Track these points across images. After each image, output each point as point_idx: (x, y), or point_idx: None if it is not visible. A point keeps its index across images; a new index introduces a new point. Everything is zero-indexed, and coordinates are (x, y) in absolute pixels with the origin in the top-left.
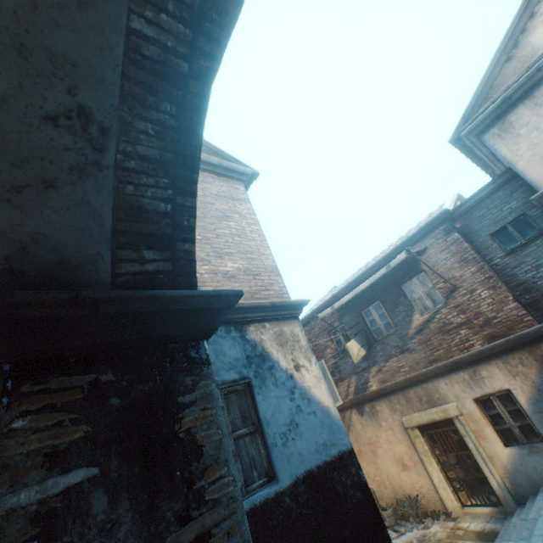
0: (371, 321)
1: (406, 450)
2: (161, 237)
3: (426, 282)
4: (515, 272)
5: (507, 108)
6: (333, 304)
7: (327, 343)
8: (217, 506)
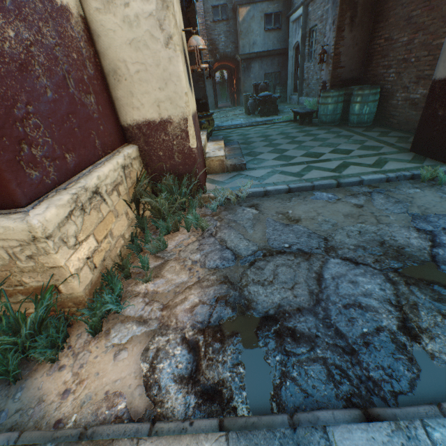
0: None
1: None
2: None
3: None
4: (212, 33)
5: None
6: None
7: None
8: None
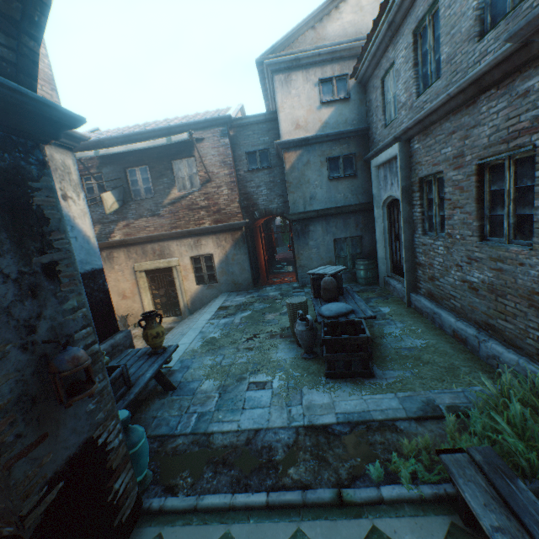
0: (134, 181)
1: (131, 287)
2: (9, 20)
3: (193, 167)
4: (247, 185)
5: (296, 67)
6: (97, 149)
7: None
8: (61, 252)
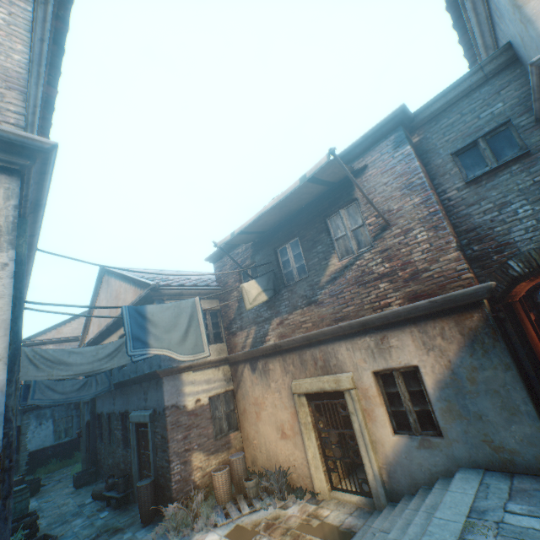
0: (285, 262)
1: (289, 418)
2: None
3: (356, 216)
4: (471, 212)
5: None
6: None
7: (235, 284)
8: None
